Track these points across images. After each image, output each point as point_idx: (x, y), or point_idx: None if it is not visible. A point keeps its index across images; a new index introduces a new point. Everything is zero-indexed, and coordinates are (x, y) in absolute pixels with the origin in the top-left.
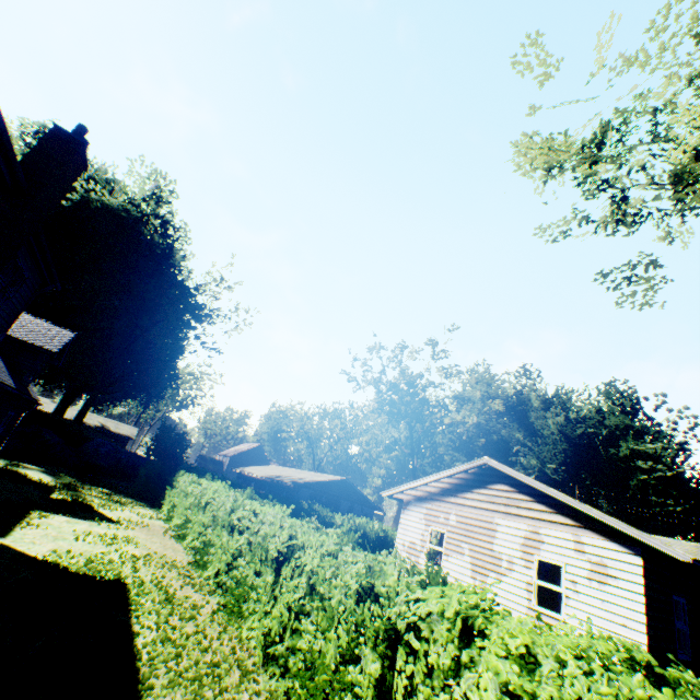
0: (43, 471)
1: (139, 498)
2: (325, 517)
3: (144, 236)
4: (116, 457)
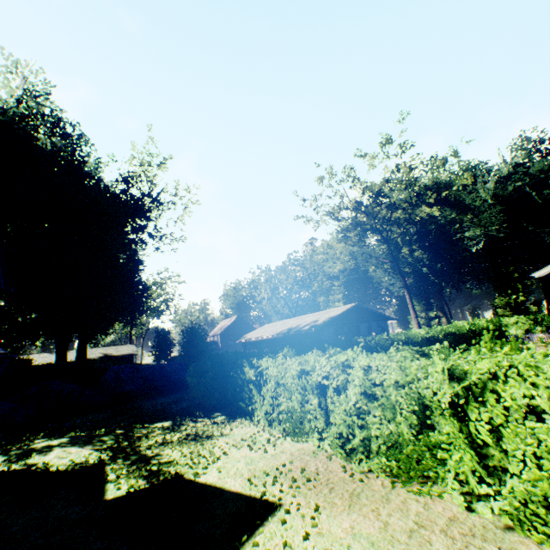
0: (70, 444)
1: (206, 412)
2: (383, 343)
3: (42, 145)
4: (140, 376)
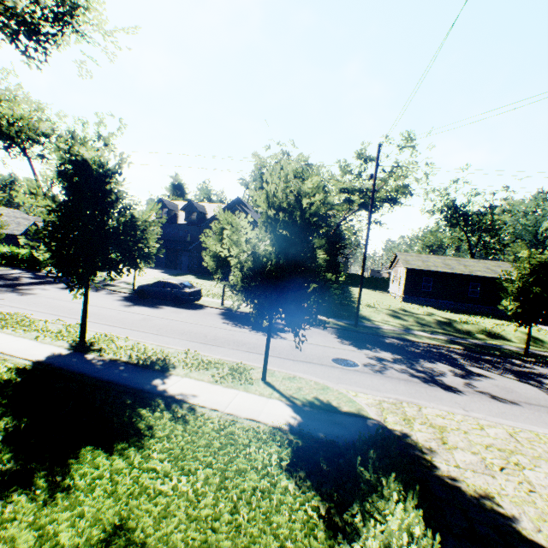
0: None
1: None
2: None
3: None
4: None
